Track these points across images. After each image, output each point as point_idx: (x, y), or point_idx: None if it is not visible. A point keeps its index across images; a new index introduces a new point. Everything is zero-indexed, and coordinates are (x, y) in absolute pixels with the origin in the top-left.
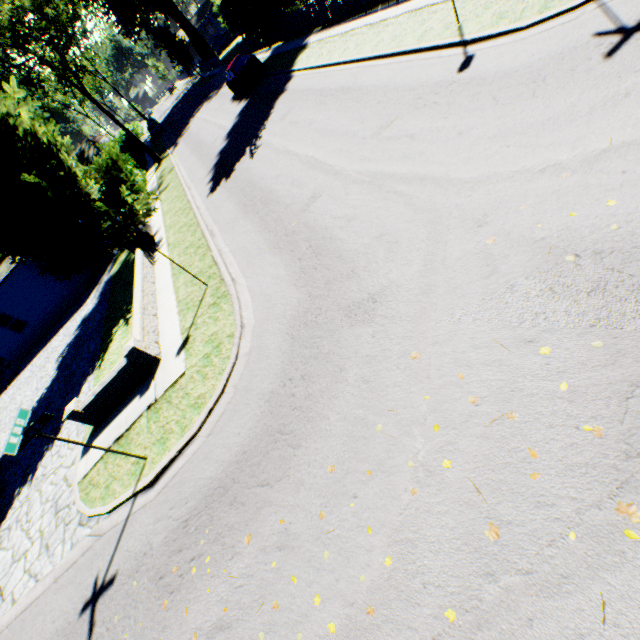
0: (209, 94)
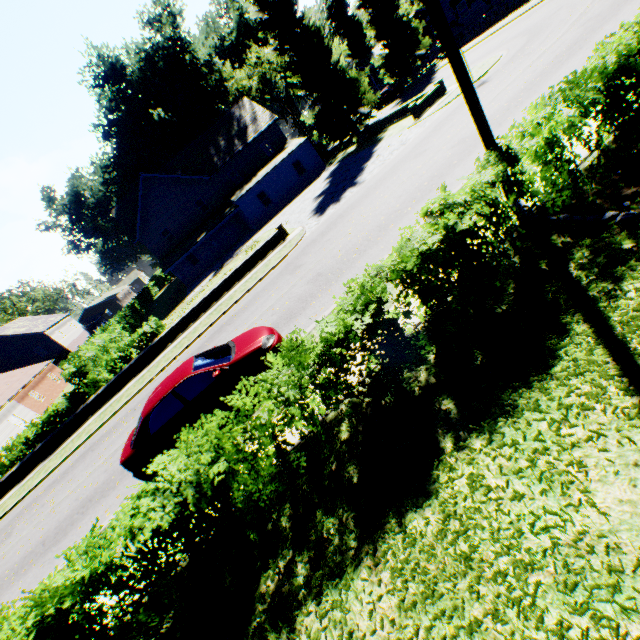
0: None
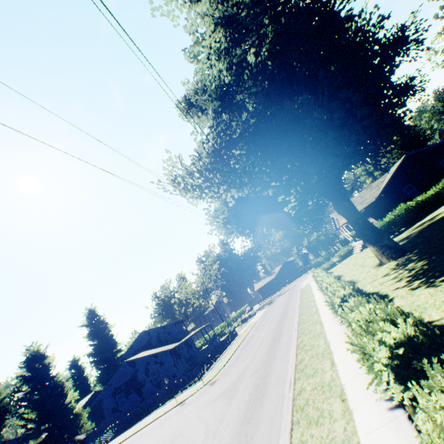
0: None
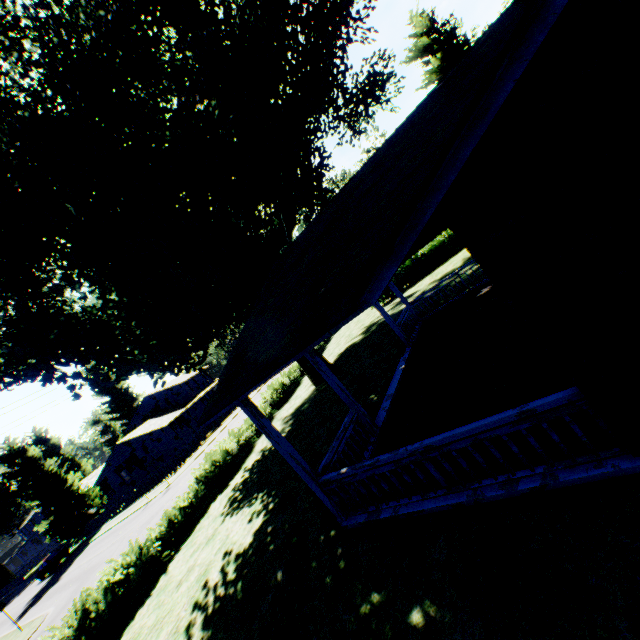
0: (9, 601)
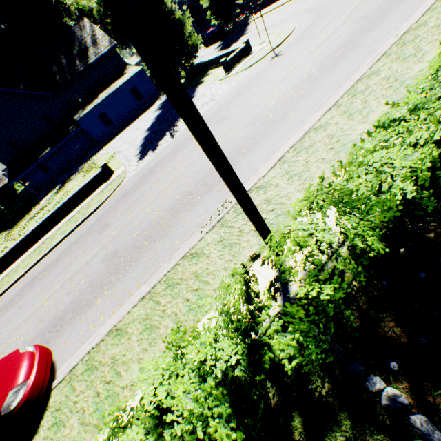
0: None
